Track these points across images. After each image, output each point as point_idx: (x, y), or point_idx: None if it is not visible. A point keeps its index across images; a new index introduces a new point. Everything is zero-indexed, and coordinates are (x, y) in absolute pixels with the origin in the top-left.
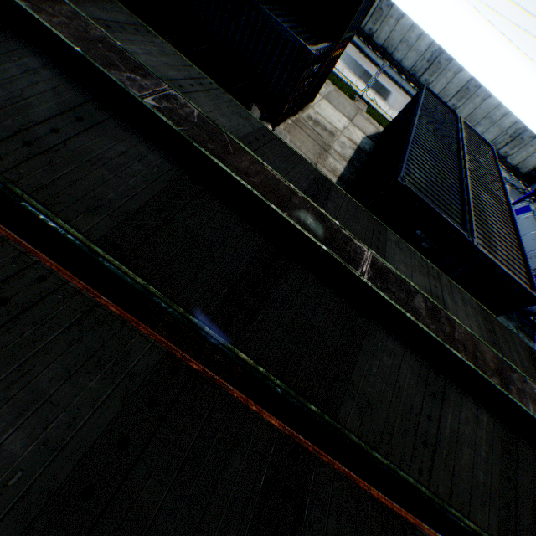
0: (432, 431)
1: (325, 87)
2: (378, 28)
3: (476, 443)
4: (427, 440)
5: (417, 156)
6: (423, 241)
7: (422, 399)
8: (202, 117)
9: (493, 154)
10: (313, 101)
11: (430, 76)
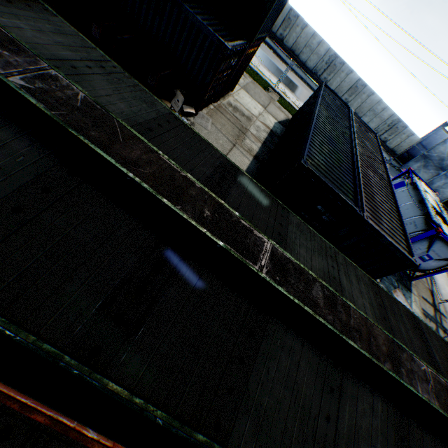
0: (331, 433)
1: (243, 79)
2: (288, 33)
3: (372, 436)
4: (326, 445)
5: (318, 141)
6: (323, 215)
7: (321, 397)
8: (88, 101)
9: (377, 140)
10: (233, 90)
11: (328, 75)
